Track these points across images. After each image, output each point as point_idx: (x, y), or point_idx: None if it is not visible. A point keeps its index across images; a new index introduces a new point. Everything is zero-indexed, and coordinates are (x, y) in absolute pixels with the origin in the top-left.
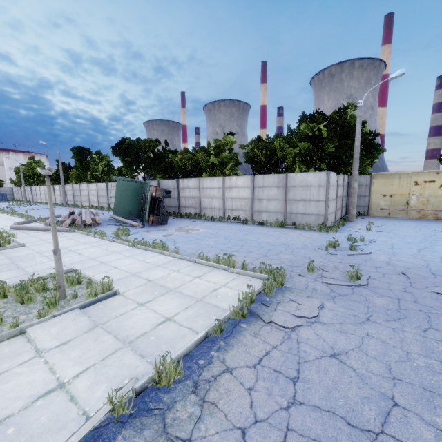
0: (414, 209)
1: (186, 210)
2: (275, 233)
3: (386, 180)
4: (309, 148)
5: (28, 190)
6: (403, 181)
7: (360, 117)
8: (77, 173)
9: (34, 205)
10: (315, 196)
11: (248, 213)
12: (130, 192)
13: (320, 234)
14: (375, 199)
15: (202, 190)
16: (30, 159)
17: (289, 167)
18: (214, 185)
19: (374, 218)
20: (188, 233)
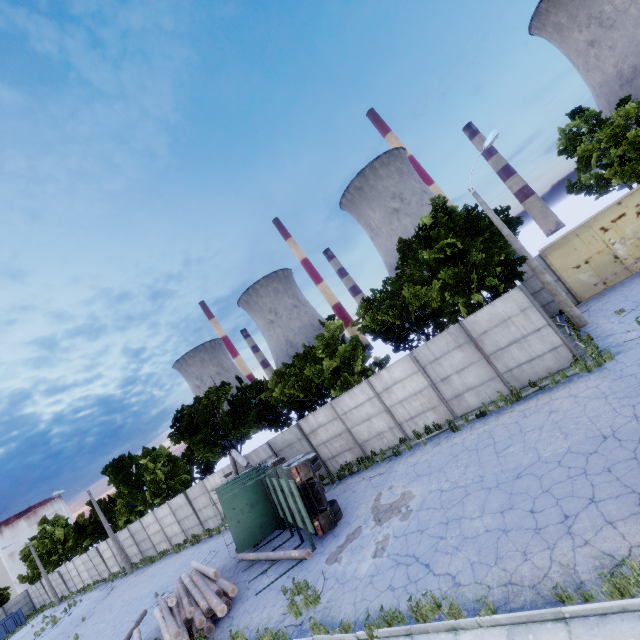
0: (639, 259)
1: (336, 461)
2: (534, 419)
3: (563, 249)
4: (454, 272)
5: (55, 578)
6: (585, 237)
7: (484, 203)
8: (126, 501)
9: (78, 603)
10: (527, 327)
11: (442, 409)
12: (244, 493)
13: (601, 377)
14: (569, 278)
15: (345, 418)
16: (41, 525)
17: (437, 310)
18: (359, 399)
19: (596, 301)
20: (408, 517)
